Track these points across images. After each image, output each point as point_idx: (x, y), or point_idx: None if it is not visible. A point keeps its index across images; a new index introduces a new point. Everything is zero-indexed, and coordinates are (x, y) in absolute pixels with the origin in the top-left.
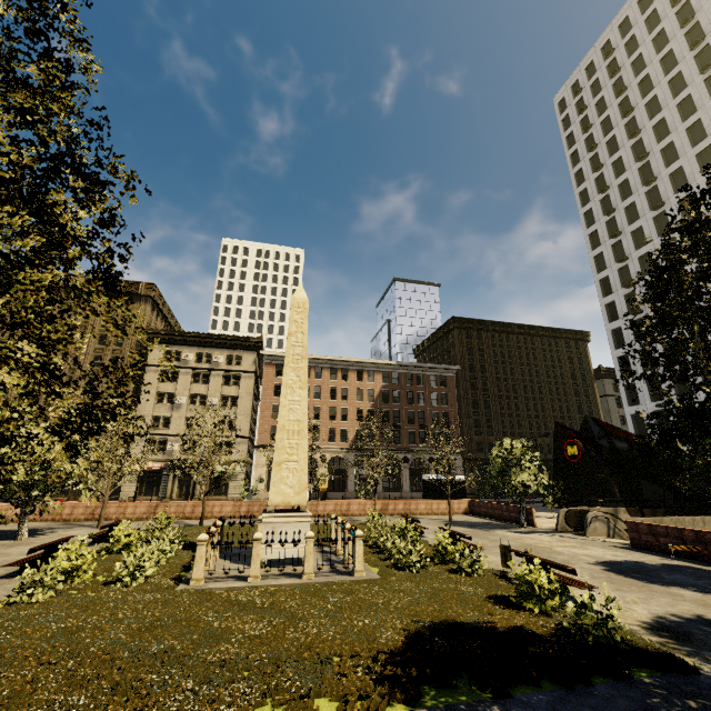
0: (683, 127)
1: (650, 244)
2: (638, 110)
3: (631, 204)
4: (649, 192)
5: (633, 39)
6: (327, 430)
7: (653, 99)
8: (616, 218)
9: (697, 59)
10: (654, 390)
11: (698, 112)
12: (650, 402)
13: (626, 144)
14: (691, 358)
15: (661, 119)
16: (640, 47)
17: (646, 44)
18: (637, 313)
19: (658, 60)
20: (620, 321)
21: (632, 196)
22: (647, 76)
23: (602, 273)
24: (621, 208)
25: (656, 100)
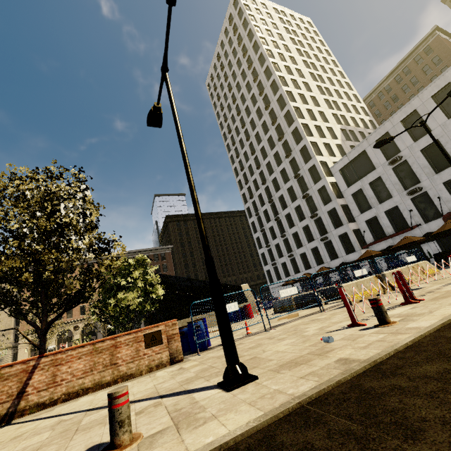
0: (249, 97)
1: (250, 160)
2: (234, 89)
3: (241, 139)
4: (245, 132)
5: (226, 51)
6: (78, 308)
7: (238, 83)
8: (237, 147)
9: (248, 62)
10: (266, 238)
11: (252, 89)
12: (265, 245)
13: (233, 107)
14: (273, 218)
15: (242, 93)
16: (229, 56)
17: (230, 54)
18: (251, 198)
19: (235, 63)
20: (248, 203)
21: (240, 134)
22: (234, 71)
23: (238, 178)
24: (238, 141)
25: (239, 83)
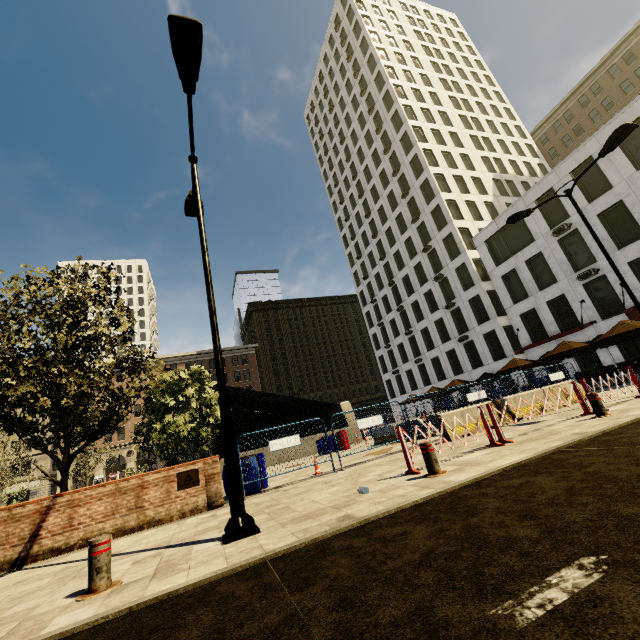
0: (363, 135)
1: (364, 224)
2: (342, 123)
3: (352, 195)
4: (358, 185)
5: (332, 69)
6: (132, 427)
7: (348, 114)
8: (346, 206)
9: (361, 85)
10: (386, 335)
11: (367, 124)
12: (384, 345)
13: (341, 149)
14: (395, 307)
15: (353, 129)
16: (335, 75)
17: (337, 74)
18: (365, 278)
19: (344, 85)
20: (362, 285)
21: (351, 188)
22: (342, 97)
23: (348, 249)
24: (347, 198)
25: (349, 115)
